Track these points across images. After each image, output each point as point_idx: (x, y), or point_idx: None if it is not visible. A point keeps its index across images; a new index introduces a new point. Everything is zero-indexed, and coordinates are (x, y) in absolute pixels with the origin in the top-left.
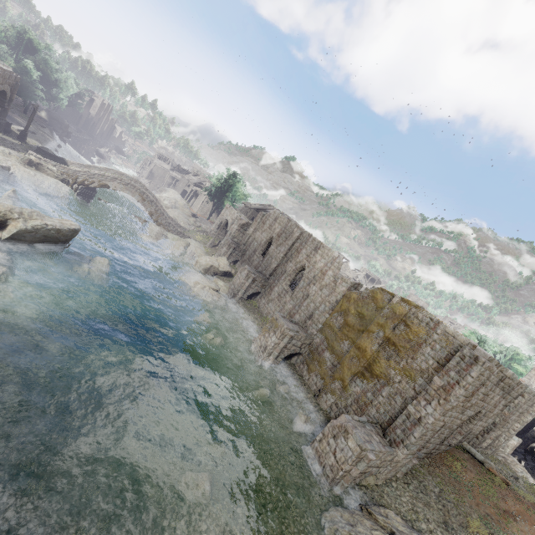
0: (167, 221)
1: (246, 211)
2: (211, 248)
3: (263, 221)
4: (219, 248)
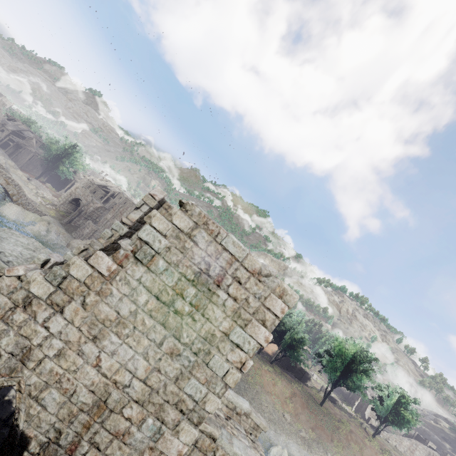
0: (27, 202)
1: (88, 184)
2: (68, 225)
3: (121, 212)
4: (80, 228)
